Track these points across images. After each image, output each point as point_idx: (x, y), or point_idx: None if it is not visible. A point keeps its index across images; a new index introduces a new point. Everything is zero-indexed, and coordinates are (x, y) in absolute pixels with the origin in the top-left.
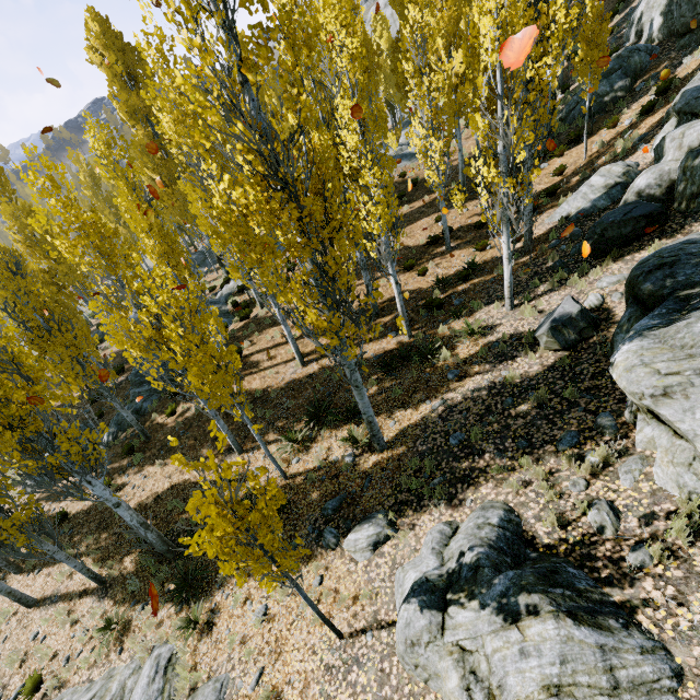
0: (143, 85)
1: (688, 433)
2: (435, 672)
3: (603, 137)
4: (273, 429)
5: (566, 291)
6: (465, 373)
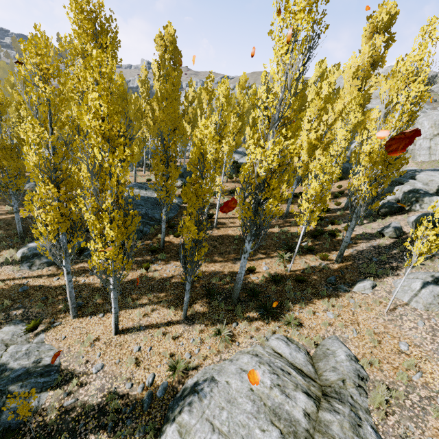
0: (178, 67)
1: None
2: None
3: (351, 181)
4: (260, 253)
5: (376, 224)
6: (355, 242)
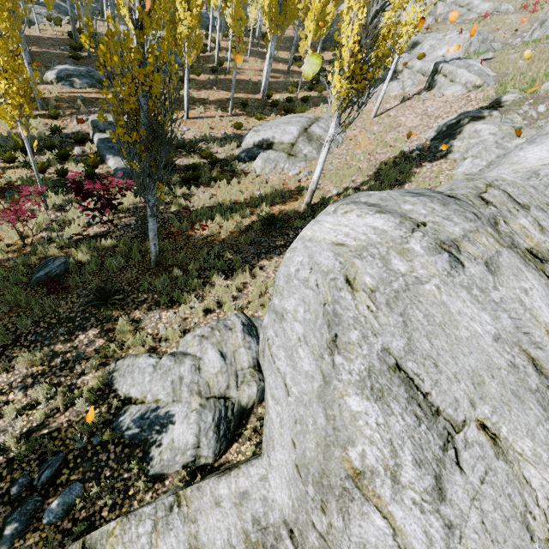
0: None
1: (412, 66)
2: (388, 90)
3: None
4: (272, 91)
5: None
6: None
